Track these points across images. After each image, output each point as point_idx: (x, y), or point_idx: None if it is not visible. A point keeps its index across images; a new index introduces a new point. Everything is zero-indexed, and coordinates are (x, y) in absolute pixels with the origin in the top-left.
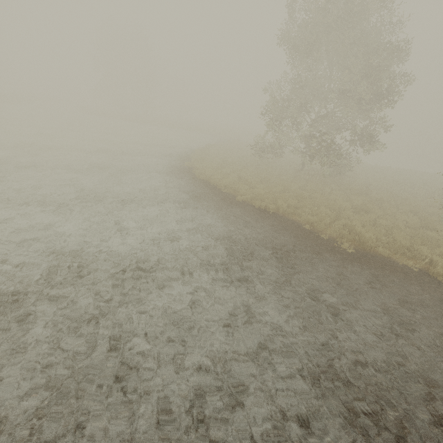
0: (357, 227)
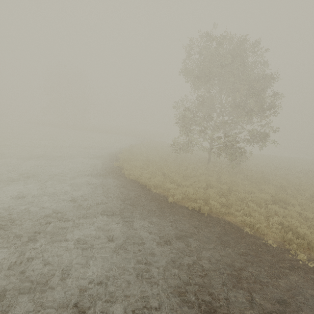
0: (300, 229)
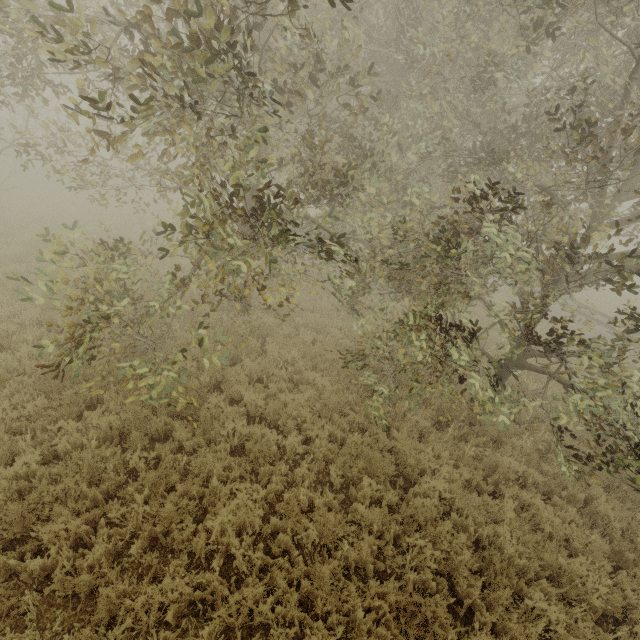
0: None
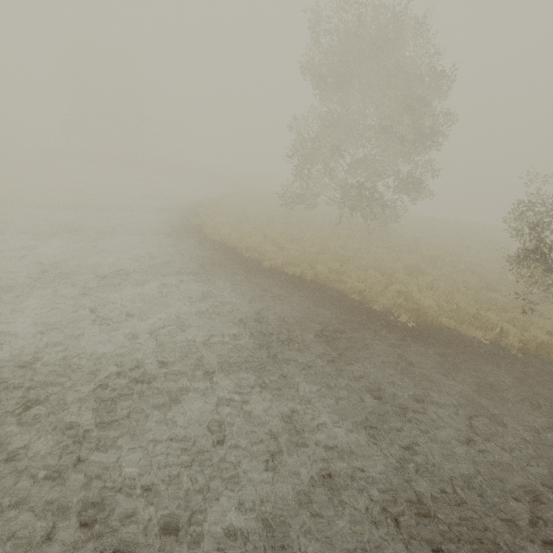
0: (414, 293)
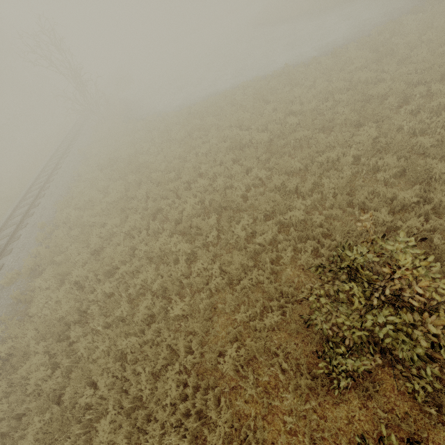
0: None
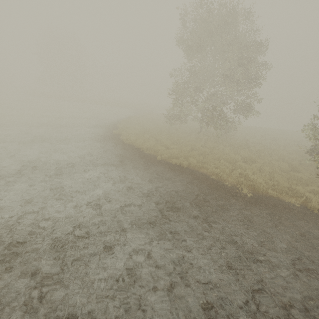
0: (250, 175)
